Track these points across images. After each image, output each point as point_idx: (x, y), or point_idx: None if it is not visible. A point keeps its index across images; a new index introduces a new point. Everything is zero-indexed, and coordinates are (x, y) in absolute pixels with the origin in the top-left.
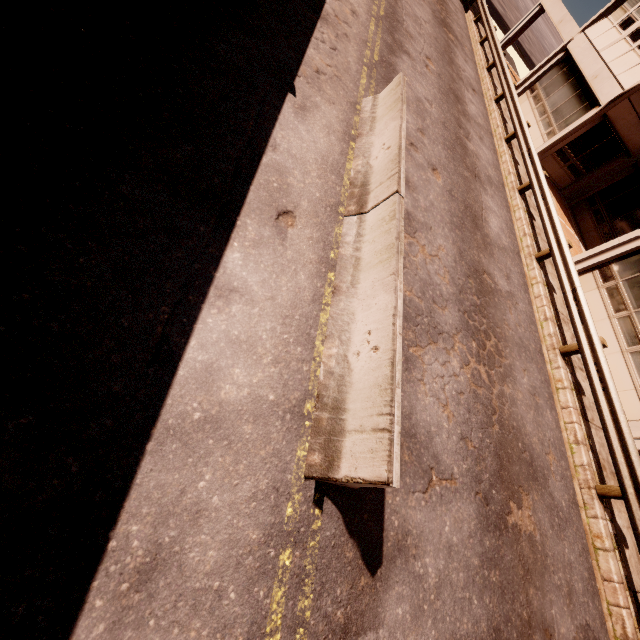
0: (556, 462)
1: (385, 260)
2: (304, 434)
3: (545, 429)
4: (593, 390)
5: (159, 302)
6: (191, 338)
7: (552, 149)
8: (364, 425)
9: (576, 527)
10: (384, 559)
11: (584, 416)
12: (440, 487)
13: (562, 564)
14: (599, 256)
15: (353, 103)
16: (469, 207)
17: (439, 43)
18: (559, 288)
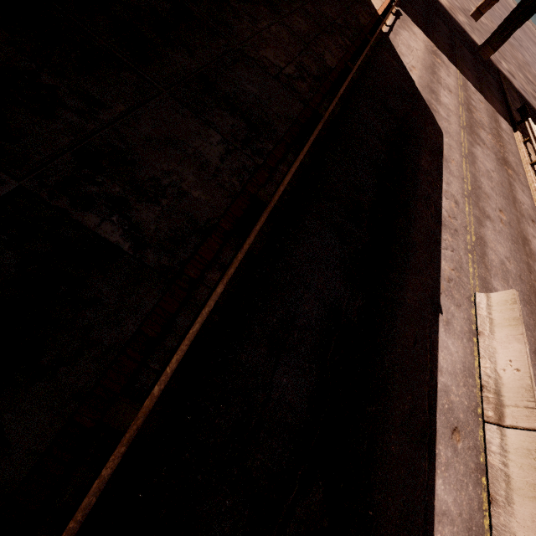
0: None
1: None
2: None
3: None
4: None
5: (417, 535)
6: None
7: None
8: None
9: None
10: None
11: None
12: None
13: None
14: None
15: (469, 297)
16: None
17: (504, 187)
18: None
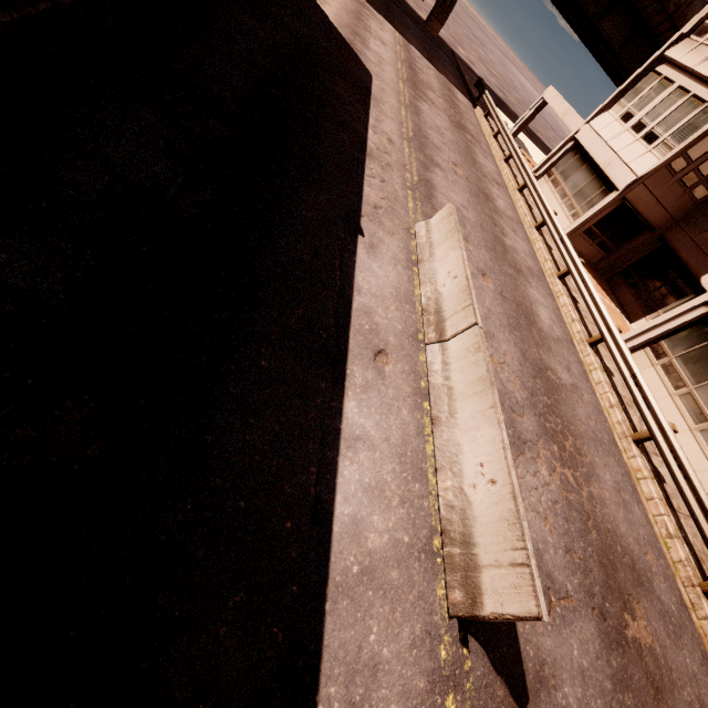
0: (656, 561)
1: (480, 392)
2: (438, 572)
3: (637, 526)
4: (674, 479)
5: (307, 463)
6: (336, 493)
7: (579, 230)
8: (500, 560)
9: (691, 632)
10: (530, 694)
11: (670, 506)
12: (560, 608)
13: (687, 677)
14: (647, 333)
15: (407, 229)
16: (520, 304)
17: (460, 147)
18: (616, 370)
